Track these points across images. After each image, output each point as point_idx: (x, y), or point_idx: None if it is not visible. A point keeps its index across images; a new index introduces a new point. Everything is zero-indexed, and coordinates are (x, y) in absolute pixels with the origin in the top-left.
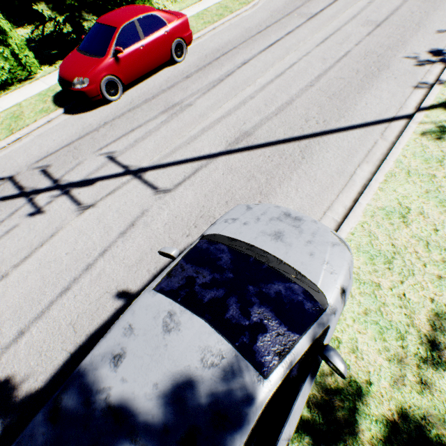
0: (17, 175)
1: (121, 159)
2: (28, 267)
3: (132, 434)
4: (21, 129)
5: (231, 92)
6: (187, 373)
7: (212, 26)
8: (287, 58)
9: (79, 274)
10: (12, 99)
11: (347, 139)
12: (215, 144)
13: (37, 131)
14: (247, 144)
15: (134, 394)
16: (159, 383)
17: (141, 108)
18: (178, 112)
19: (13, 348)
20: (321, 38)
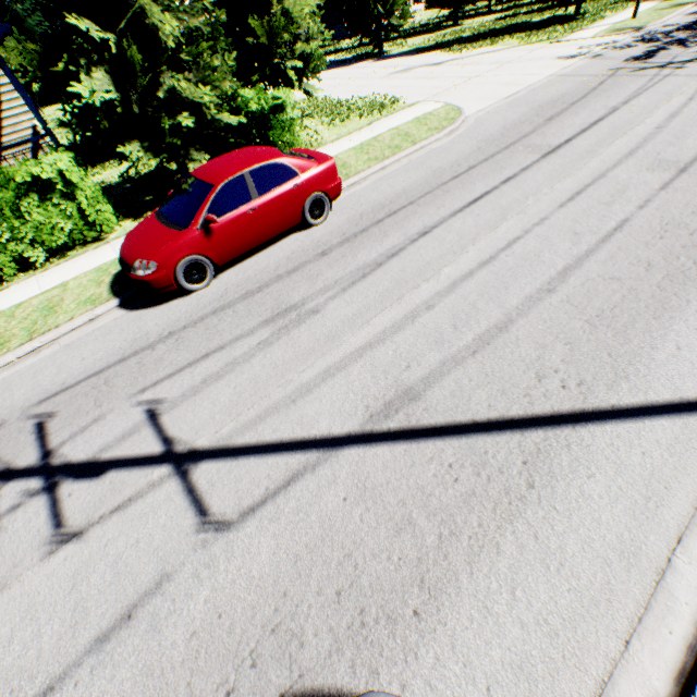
0: None
1: (167, 421)
2: None
3: None
4: (45, 333)
5: (391, 290)
6: None
7: (380, 164)
8: (502, 226)
9: None
10: (62, 274)
11: (639, 442)
12: (343, 411)
13: (68, 336)
14: (406, 421)
15: None
16: None
17: (234, 308)
18: (292, 324)
19: None
20: (568, 191)
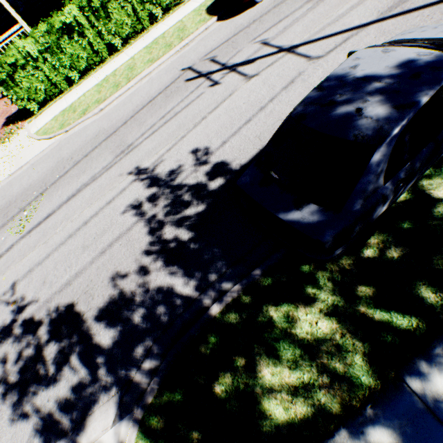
0: (193, 66)
1: (273, 43)
2: (218, 113)
3: (376, 81)
4: (188, 37)
5: None
6: (407, 60)
7: None
8: None
9: (255, 113)
10: (174, 19)
11: None
12: (365, 16)
13: (198, 37)
14: (401, 10)
15: (372, 72)
16: (389, 66)
17: (284, 3)
18: None
19: (221, 149)
20: None
